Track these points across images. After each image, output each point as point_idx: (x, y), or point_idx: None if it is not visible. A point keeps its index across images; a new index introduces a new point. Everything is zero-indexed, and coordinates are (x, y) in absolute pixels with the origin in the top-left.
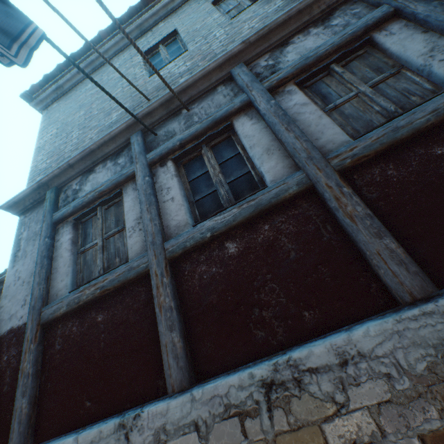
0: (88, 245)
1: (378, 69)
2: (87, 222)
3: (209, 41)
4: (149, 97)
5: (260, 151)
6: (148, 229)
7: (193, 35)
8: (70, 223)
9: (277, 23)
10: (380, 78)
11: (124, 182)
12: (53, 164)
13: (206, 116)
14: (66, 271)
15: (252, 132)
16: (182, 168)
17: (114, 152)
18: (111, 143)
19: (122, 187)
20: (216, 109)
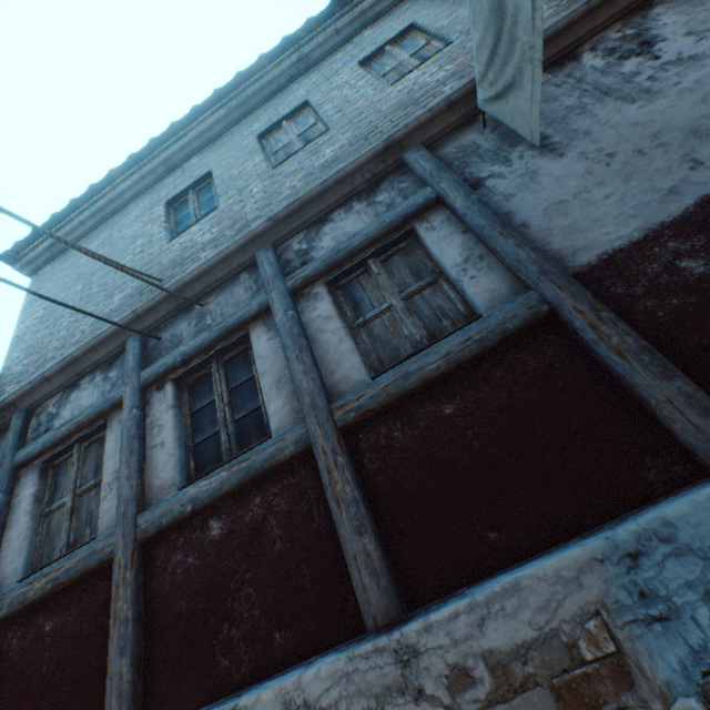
0: (56, 503)
1: (418, 272)
2: (61, 465)
3: (244, 198)
4: (162, 275)
5: (270, 382)
6: (122, 492)
7: (228, 184)
8: (36, 468)
9: (312, 195)
10: (417, 287)
11: (110, 410)
12: (30, 368)
13: (221, 317)
14: (19, 547)
15: (267, 351)
16: (186, 391)
17: (107, 359)
18: (102, 348)
19: (108, 417)
20: (234, 308)
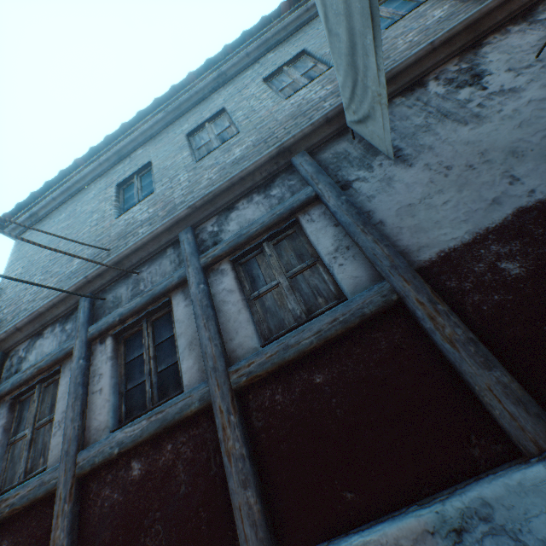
0: (19, 434)
1: (301, 255)
2: (26, 401)
3: (174, 185)
4: (110, 246)
5: (185, 343)
6: (67, 432)
7: (163, 173)
8: (6, 404)
9: (222, 189)
10: (299, 268)
11: (64, 358)
12: (9, 316)
13: (151, 284)
14: None
15: (183, 316)
16: (122, 344)
17: (65, 313)
18: (61, 305)
19: (62, 363)
20: (161, 277)
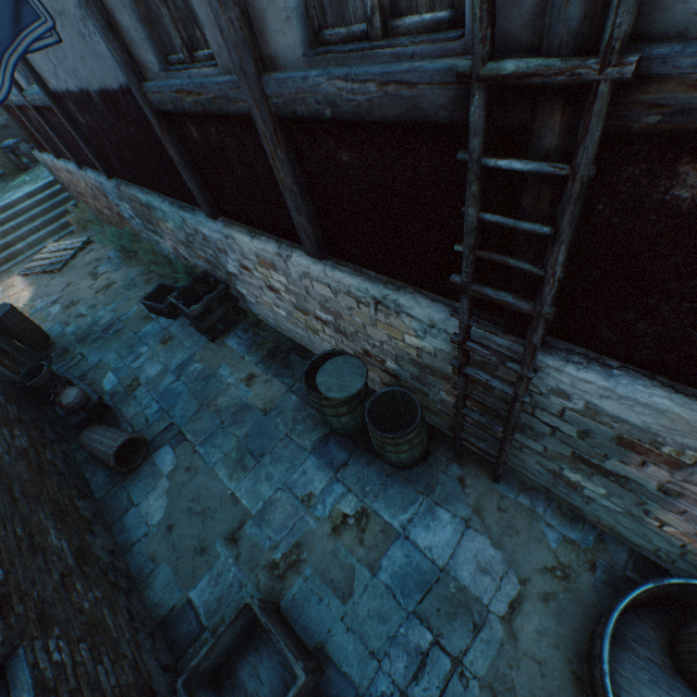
0: None
1: None
2: None
3: None
4: None
5: None
6: None
7: None
8: None
9: None
10: None
11: None
12: None
13: None
14: None
15: None
16: None
17: None
18: None
19: None
20: None
